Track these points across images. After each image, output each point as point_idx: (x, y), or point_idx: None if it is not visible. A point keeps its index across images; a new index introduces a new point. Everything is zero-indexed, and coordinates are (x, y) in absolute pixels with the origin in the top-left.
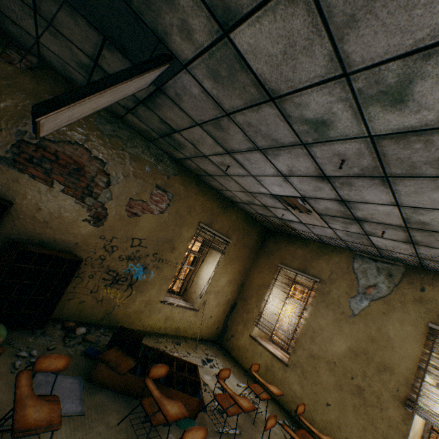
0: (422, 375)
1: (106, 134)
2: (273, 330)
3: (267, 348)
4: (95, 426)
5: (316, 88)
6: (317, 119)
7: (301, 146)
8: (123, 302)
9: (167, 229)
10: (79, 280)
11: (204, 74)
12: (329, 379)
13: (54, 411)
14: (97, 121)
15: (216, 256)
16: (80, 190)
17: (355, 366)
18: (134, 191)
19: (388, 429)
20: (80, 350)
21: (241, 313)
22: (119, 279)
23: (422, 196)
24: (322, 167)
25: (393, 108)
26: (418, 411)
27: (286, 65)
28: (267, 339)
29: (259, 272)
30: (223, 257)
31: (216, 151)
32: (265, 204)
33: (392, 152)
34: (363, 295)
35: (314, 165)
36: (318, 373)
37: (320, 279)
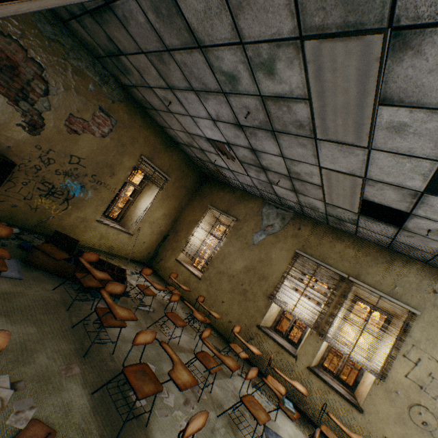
0: (283, 280)
1: (46, 35)
2: (194, 255)
3: (188, 268)
4: (33, 287)
5: (227, 47)
6: (230, 73)
7: (222, 94)
8: (58, 215)
9: (108, 154)
10: (12, 185)
11: (148, 6)
12: (227, 286)
13: (4, 252)
14: (35, 18)
15: (155, 191)
16: (14, 91)
17: (246, 277)
18: (75, 107)
19: (255, 312)
20: (15, 244)
21: (172, 243)
22: (55, 192)
23: (293, 150)
24: (237, 116)
25: (269, 77)
26: (275, 301)
27: (207, 22)
28: (190, 265)
29: (192, 211)
30: (161, 192)
31: (160, 84)
32: (202, 148)
33: (273, 111)
34: (263, 231)
35: (232, 114)
36: (221, 283)
37: (237, 219)
